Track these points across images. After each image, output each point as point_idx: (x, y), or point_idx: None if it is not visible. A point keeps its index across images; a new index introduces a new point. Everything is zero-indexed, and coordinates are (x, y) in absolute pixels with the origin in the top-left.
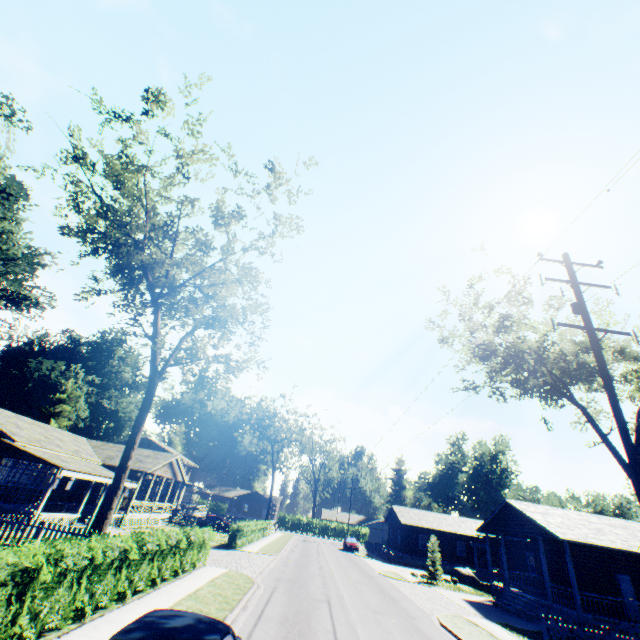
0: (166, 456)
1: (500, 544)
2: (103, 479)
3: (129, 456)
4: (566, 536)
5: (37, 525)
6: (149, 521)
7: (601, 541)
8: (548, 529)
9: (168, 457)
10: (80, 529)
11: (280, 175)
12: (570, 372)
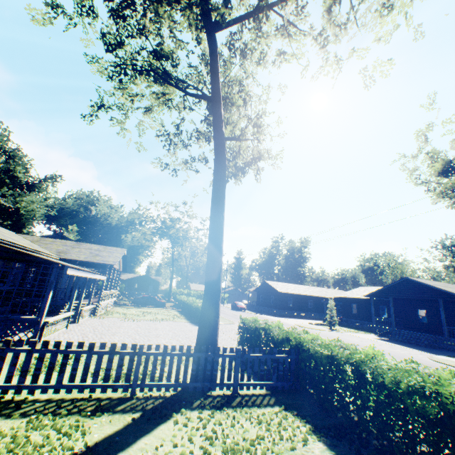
0: (117, 250)
1: (353, 301)
2: (90, 275)
3: (220, 251)
4: None
5: (128, 352)
6: (107, 306)
7: None
8: None
9: (120, 251)
10: (195, 348)
11: None
12: None
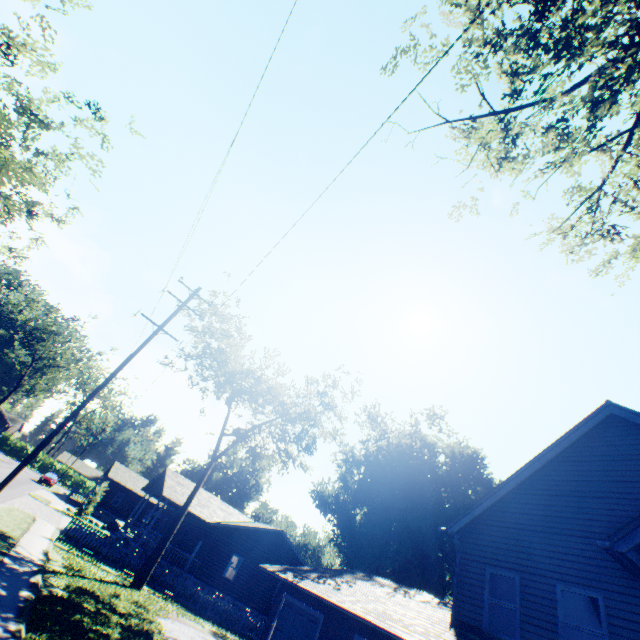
0: None
1: (169, 514)
2: None
3: None
4: (170, 495)
5: None
6: None
7: (193, 508)
8: (164, 488)
9: None
10: None
11: (106, 121)
12: (249, 391)
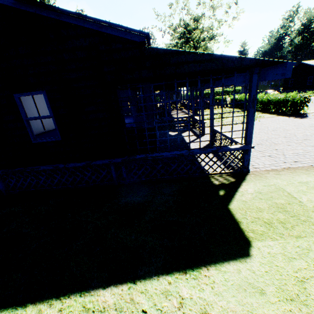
0: None
1: None
2: None
3: None
4: None
5: None
6: None
7: None
8: None
9: None
10: None
11: None
12: None
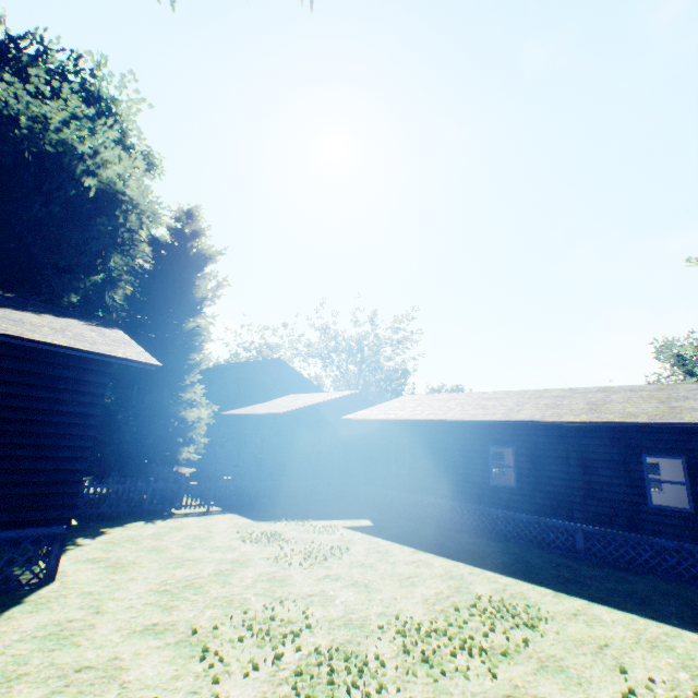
0: None
1: None
2: None
3: None
4: None
5: None
6: None
7: None
8: None
9: None
10: None
11: None
12: None
